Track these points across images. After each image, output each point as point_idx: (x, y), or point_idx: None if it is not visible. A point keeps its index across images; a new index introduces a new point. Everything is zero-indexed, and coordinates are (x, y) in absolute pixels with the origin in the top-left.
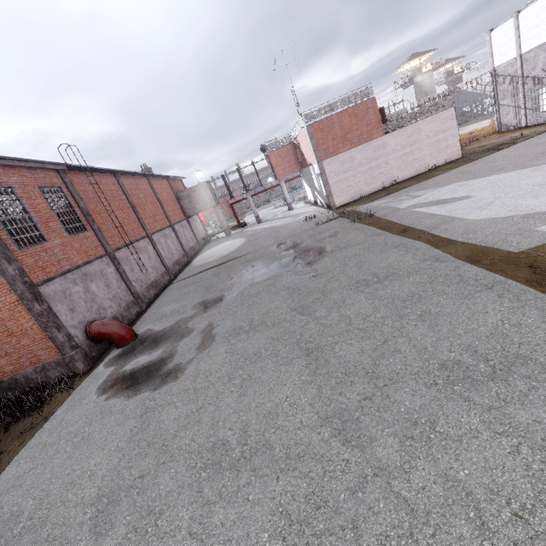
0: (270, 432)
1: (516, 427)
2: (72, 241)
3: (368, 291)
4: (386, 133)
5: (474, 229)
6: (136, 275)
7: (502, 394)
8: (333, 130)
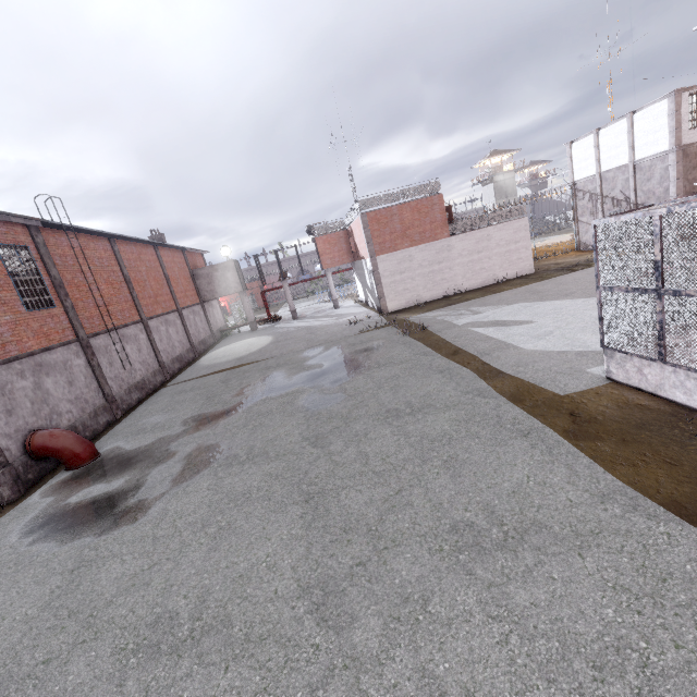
0: (233, 604)
1: (512, 611)
2: (29, 319)
3: (397, 424)
4: (453, 235)
5: (527, 361)
6: (115, 372)
7: (507, 568)
8: (391, 222)
